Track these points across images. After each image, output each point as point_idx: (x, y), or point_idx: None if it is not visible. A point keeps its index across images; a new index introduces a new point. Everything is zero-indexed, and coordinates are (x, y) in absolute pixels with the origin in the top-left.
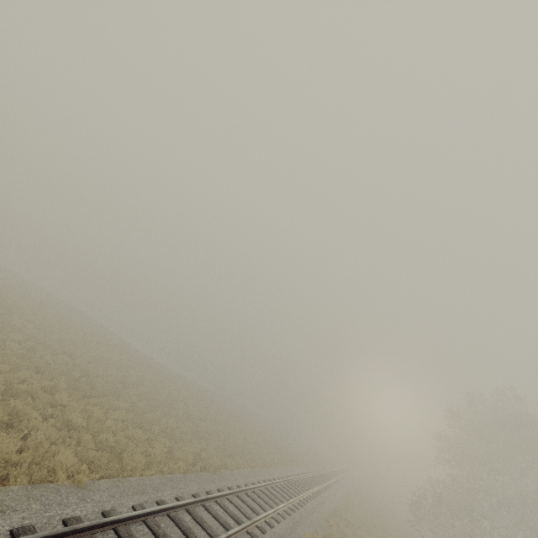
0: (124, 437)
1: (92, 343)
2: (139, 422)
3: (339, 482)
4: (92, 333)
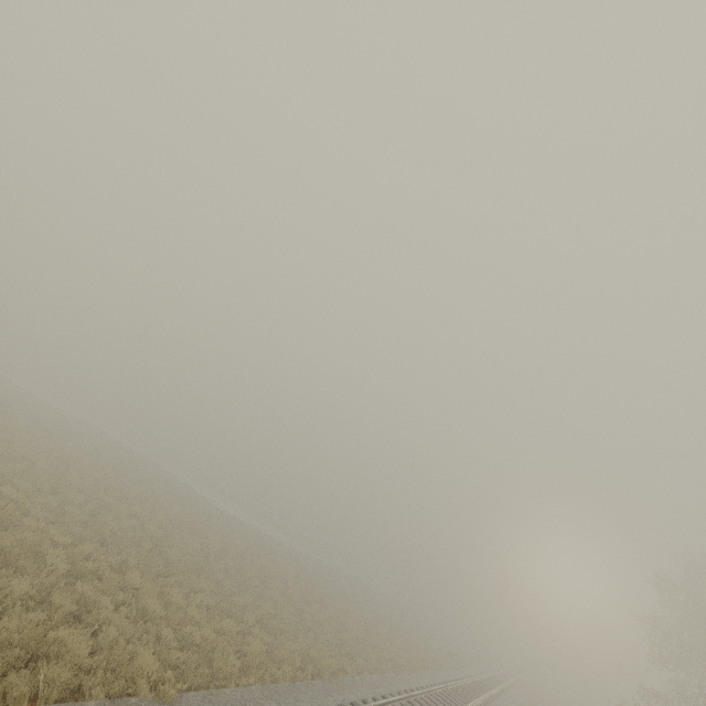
0: (212, 631)
1: (162, 500)
2: (227, 608)
3: (503, 695)
4: (161, 486)
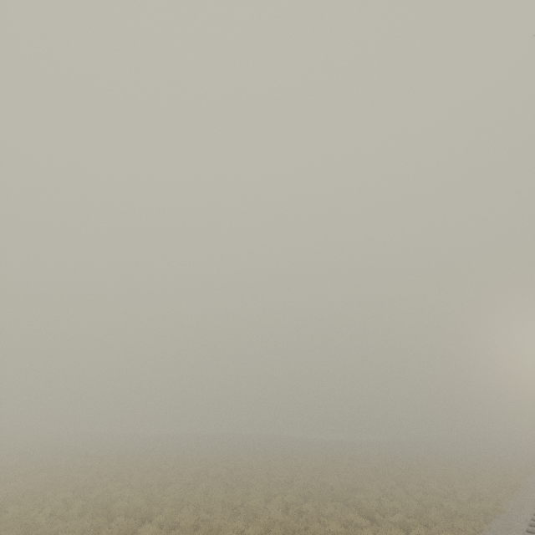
0: (463, 490)
1: (323, 451)
2: (446, 481)
3: None
4: (307, 445)
